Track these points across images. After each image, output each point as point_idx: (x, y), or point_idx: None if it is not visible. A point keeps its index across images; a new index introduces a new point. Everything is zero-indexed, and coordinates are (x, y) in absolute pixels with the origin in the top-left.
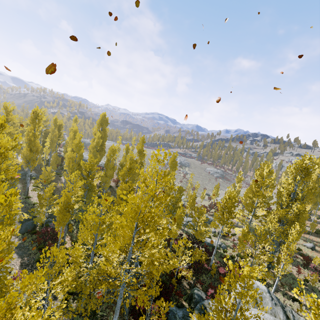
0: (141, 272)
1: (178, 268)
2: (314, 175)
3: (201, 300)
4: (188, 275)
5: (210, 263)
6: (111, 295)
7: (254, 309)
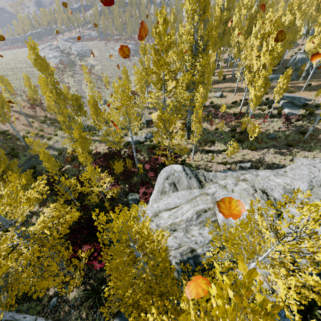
0: (30, 256)
1: (102, 193)
2: (218, 9)
3: (136, 202)
4: (113, 195)
5: (136, 165)
6: (44, 259)
7: (173, 194)
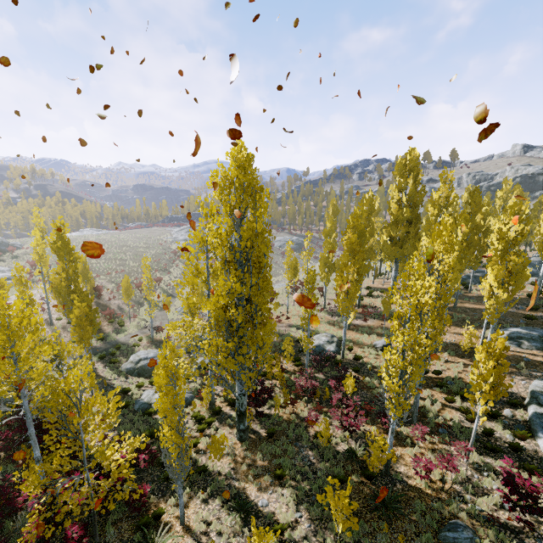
0: None
1: None
2: (394, 204)
3: None
4: None
5: None
6: None
7: None
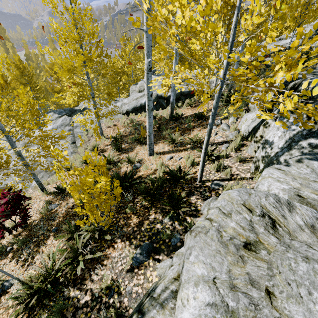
0: None
1: None
2: None
3: None
4: None
5: None
6: None
7: None
